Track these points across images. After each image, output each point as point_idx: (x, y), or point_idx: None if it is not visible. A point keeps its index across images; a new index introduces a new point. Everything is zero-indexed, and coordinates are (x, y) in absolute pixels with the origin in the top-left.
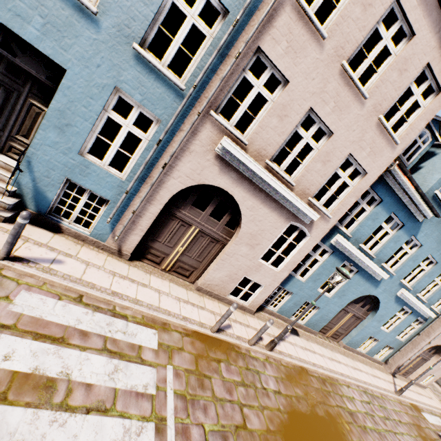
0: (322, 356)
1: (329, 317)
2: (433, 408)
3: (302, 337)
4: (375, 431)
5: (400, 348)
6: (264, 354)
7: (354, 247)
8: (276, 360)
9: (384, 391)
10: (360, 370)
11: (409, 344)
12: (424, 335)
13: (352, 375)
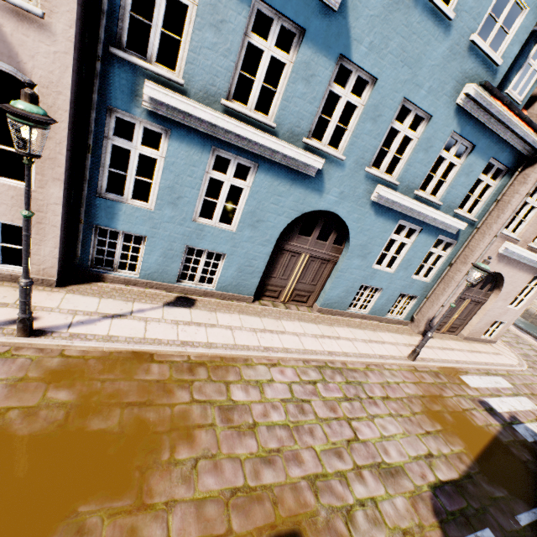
0: (235, 329)
1: (257, 267)
2: (492, 366)
3: (198, 309)
4: (286, 427)
5: (428, 294)
6: (5, 345)
7: (197, 104)
8: (50, 350)
9: (379, 358)
10: (335, 338)
11: (440, 283)
12: (459, 263)
13: (302, 347)
